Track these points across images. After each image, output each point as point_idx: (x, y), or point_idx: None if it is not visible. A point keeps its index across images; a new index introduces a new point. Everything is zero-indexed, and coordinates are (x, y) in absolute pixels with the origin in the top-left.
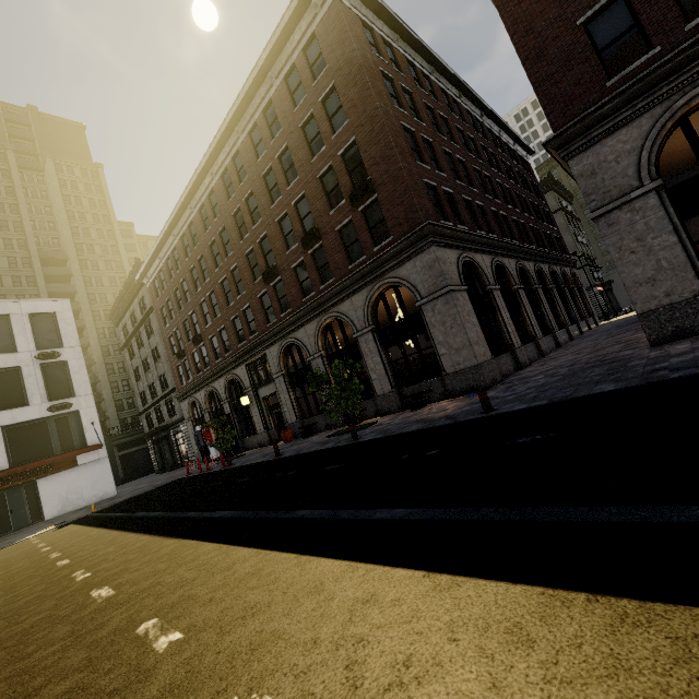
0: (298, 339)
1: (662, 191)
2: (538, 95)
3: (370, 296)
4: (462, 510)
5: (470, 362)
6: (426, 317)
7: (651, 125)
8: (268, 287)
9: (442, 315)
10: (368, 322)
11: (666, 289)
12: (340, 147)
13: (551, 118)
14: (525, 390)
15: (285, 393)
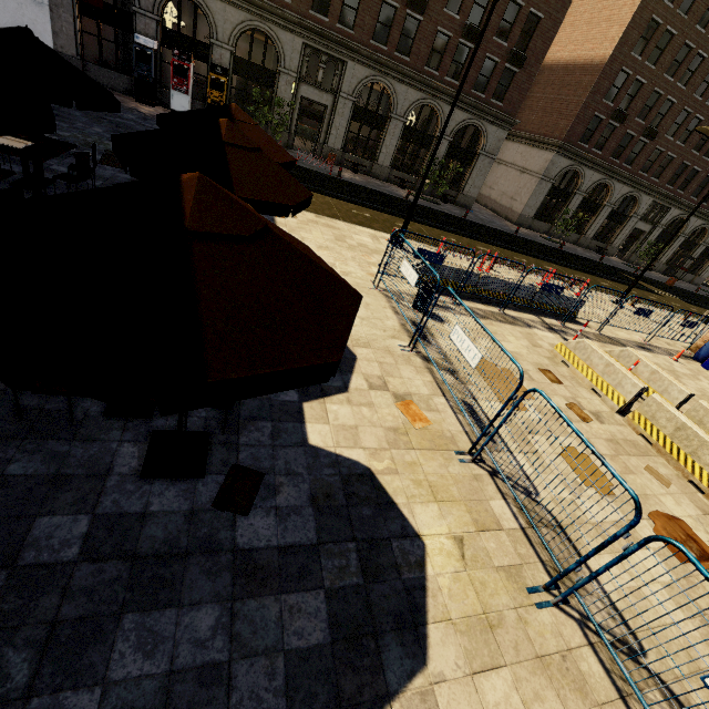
0: (395, 90)
1: (552, 185)
2: (574, 121)
3: (467, 122)
4: (579, 267)
5: (474, 195)
6: (478, 161)
7: (569, 165)
8: (402, 7)
9: (484, 167)
10: (452, 135)
11: (529, 212)
12: (535, 6)
13: (567, 133)
14: (505, 226)
15: (345, 120)
